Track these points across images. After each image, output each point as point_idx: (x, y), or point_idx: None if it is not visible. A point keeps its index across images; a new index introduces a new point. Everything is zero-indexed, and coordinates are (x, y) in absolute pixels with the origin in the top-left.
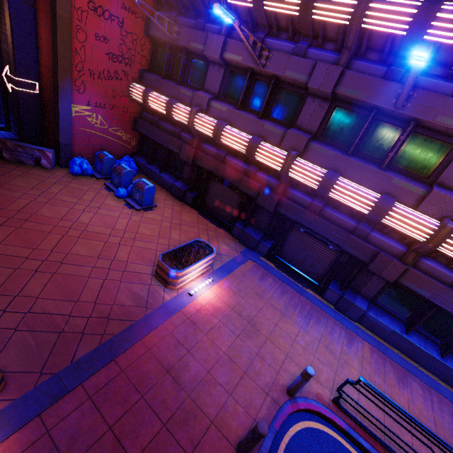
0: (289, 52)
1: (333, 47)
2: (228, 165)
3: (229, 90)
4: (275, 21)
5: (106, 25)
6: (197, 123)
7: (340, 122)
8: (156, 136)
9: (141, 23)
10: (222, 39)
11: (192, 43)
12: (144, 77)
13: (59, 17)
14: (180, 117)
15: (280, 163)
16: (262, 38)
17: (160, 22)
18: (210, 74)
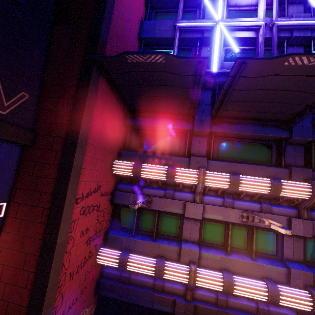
0: (257, 209)
1: (285, 203)
2: (234, 308)
3: (205, 235)
4: (242, 193)
5: (89, 217)
6: (200, 281)
7: (311, 247)
8: (132, 297)
9: (109, 197)
10: (202, 206)
11: (168, 208)
12: (110, 238)
13: (57, 245)
14: (176, 278)
15: (309, 306)
16: (232, 202)
17: (128, 194)
18: (186, 226)
